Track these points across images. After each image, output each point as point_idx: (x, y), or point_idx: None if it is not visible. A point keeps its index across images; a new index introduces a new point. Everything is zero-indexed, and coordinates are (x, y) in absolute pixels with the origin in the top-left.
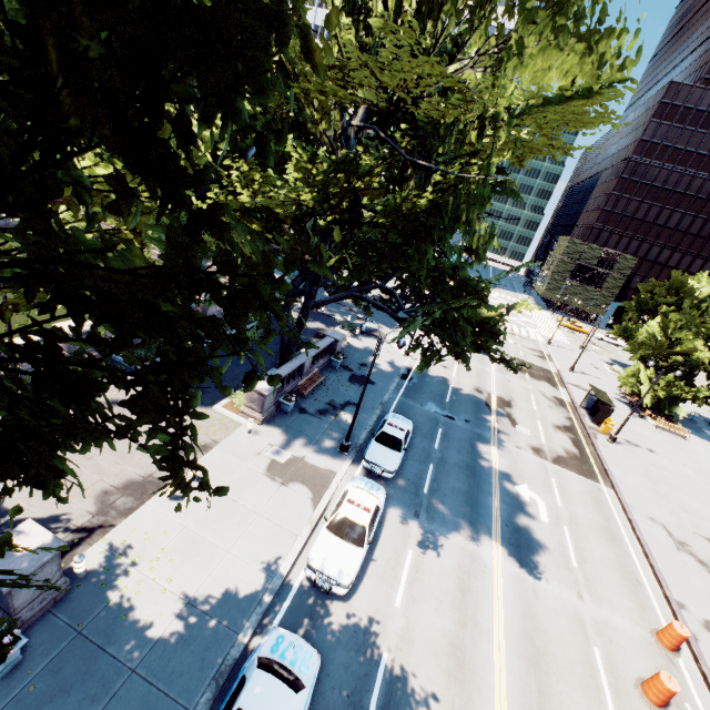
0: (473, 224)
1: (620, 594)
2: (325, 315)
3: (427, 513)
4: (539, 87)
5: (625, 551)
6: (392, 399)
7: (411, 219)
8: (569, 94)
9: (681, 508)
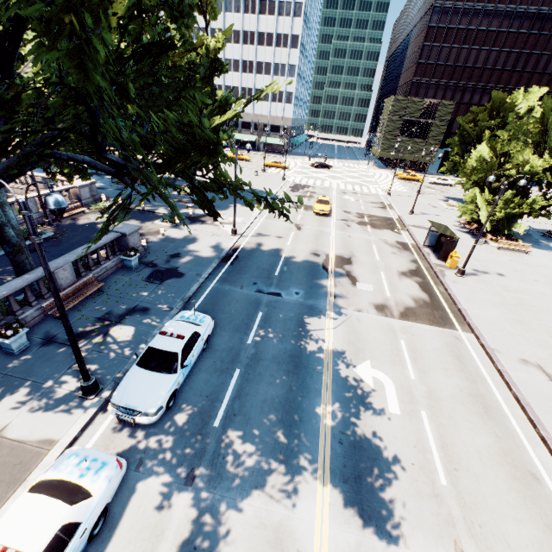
0: None
1: (517, 515)
2: (147, 211)
3: (211, 466)
4: None
5: (505, 426)
6: (202, 290)
7: None
8: None
9: (549, 335)
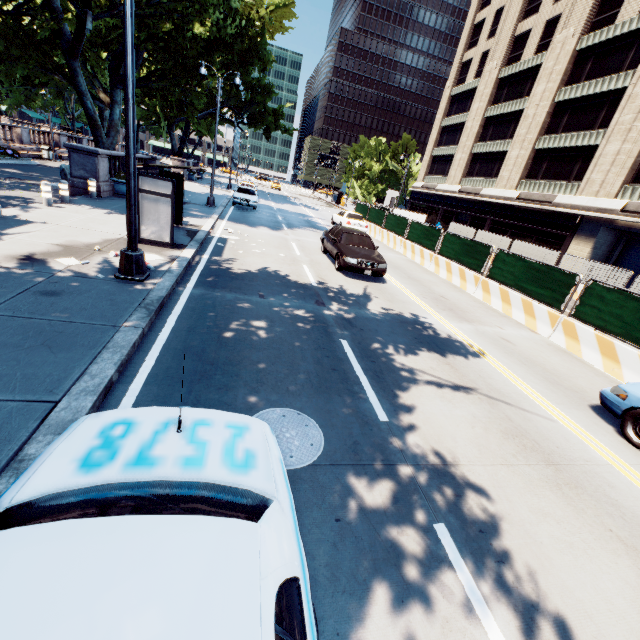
0: (264, 53)
1: None
2: None
3: (274, 201)
4: (273, 2)
5: None
6: None
7: (240, 55)
8: (281, 5)
9: None
